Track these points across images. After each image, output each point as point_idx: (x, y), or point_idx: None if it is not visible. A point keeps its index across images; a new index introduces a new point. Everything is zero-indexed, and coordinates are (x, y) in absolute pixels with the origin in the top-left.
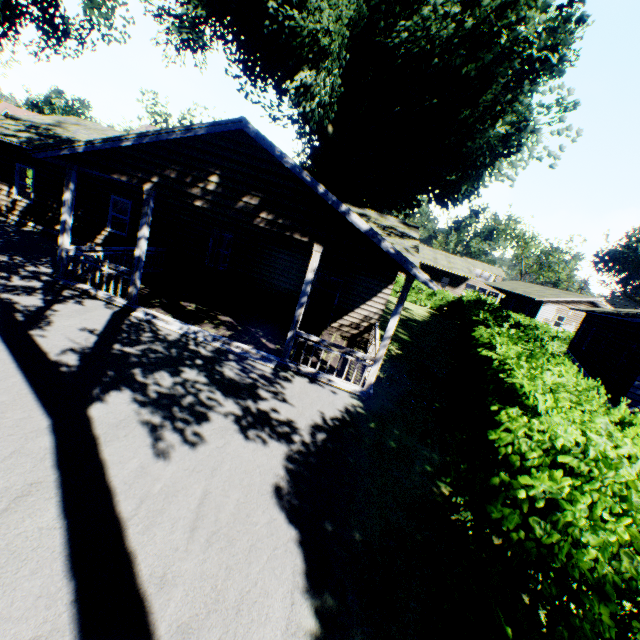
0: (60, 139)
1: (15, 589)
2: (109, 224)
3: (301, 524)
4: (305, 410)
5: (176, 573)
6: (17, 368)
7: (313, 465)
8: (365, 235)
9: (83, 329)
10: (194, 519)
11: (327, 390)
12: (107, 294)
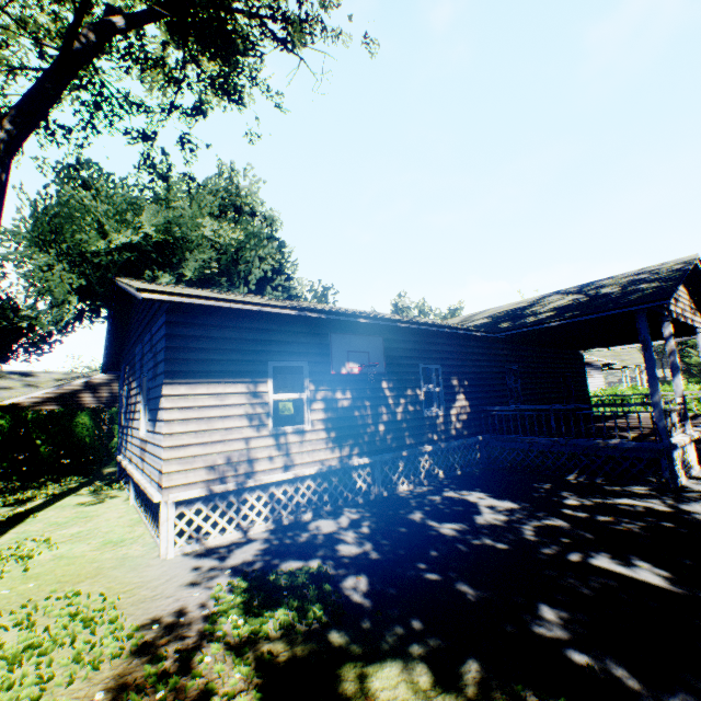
0: None
1: None
2: None
3: None
4: None
5: None
6: None
7: None
8: None
9: None
10: None
11: None
12: None
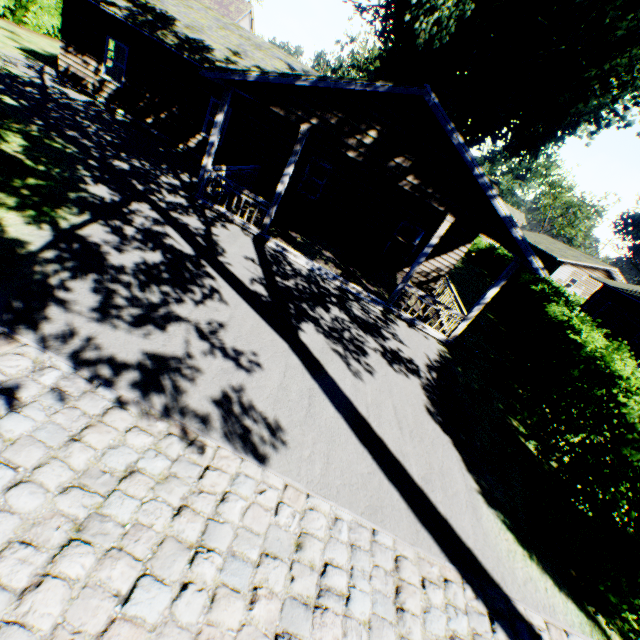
0: (155, 14)
1: (345, 448)
2: (204, 128)
3: (449, 433)
4: (416, 352)
5: (406, 451)
6: (238, 295)
7: (438, 395)
8: (496, 216)
9: (246, 258)
10: (397, 422)
11: (421, 335)
12: (241, 220)
